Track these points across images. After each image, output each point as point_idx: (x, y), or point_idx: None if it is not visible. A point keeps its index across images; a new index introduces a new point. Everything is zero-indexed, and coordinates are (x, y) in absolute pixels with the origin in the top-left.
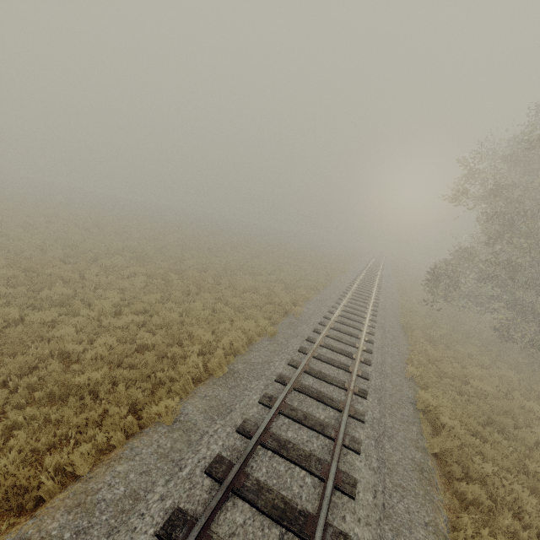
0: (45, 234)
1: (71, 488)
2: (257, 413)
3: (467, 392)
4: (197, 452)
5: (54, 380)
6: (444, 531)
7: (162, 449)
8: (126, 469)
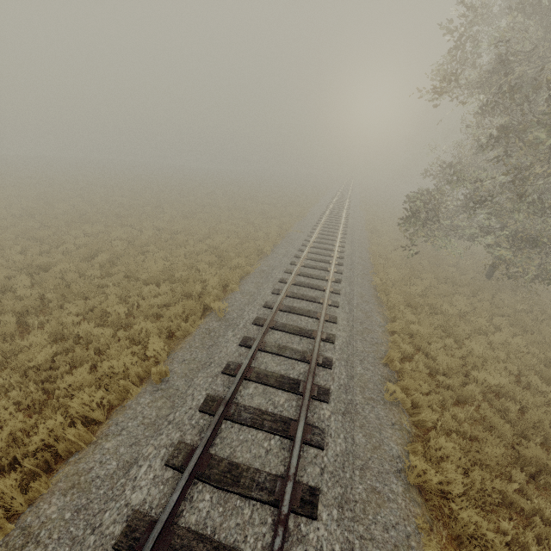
0: None
1: None
2: None
3: (472, 395)
4: None
5: None
6: None
7: None
8: None
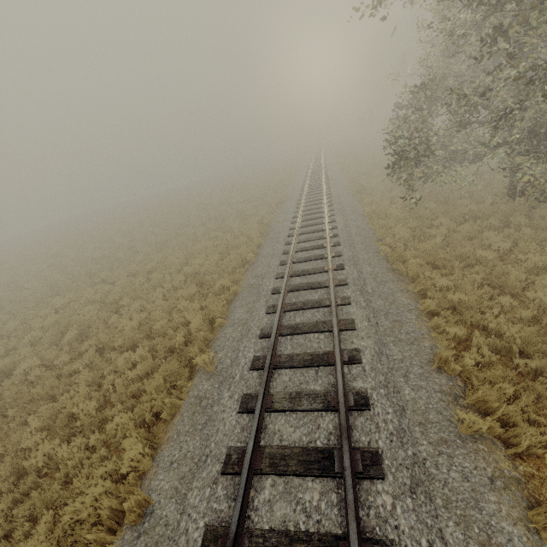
0: None
1: None
2: None
3: None
4: None
5: None
6: None
7: None
8: None
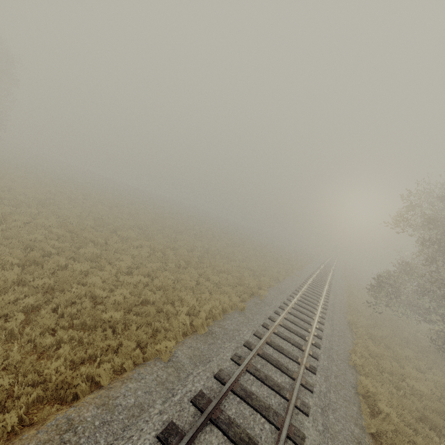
0: (81, 207)
1: (97, 392)
2: (229, 367)
3: (404, 389)
4: (185, 386)
5: (88, 313)
6: None
7: (160, 378)
8: (136, 387)
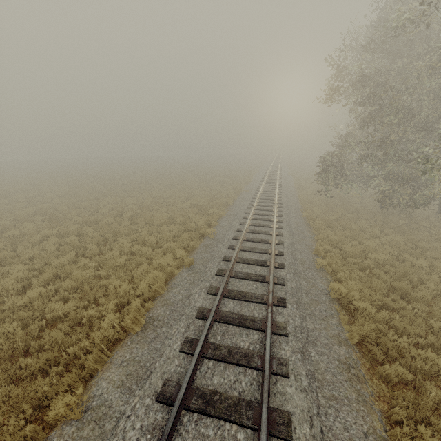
0: None
1: None
2: (179, 367)
3: (368, 266)
4: None
5: None
6: (382, 433)
7: None
8: None
